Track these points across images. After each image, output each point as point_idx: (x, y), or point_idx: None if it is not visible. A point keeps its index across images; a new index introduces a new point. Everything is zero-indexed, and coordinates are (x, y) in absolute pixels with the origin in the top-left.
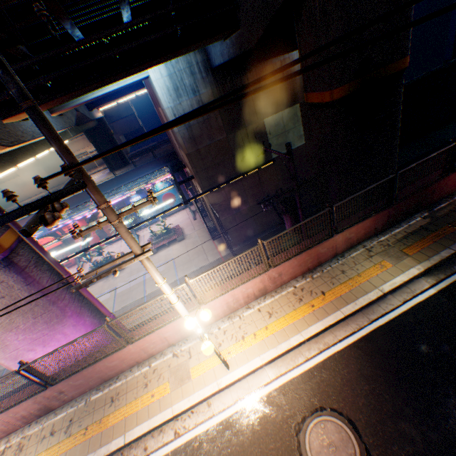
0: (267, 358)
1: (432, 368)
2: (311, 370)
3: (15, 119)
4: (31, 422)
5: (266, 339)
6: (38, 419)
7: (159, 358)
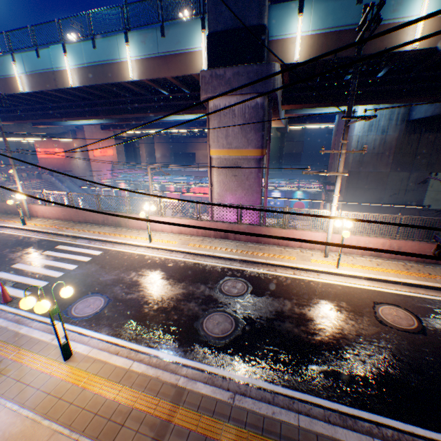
0: (367, 275)
1: None
2: (397, 294)
3: (282, 107)
4: (215, 238)
5: (370, 270)
6: (219, 238)
7: (291, 249)
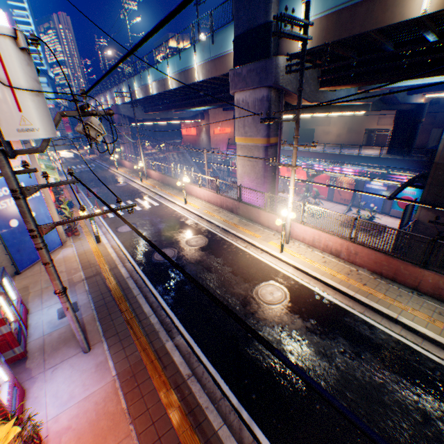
0: (295, 265)
1: (347, 341)
2: (302, 285)
3: (326, 89)
4: (226, 210)
5: (306, 263)
6: (228, 211)
7: (269, 230)
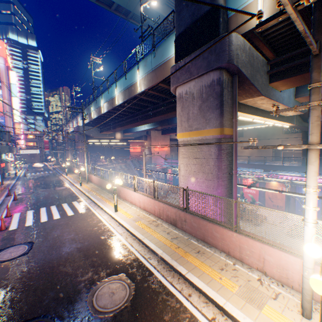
0: None
1: None
2: None
3: (274, 86)
4: (166, 222)
5: None
6: (169, 223)
7: (245, 267)
